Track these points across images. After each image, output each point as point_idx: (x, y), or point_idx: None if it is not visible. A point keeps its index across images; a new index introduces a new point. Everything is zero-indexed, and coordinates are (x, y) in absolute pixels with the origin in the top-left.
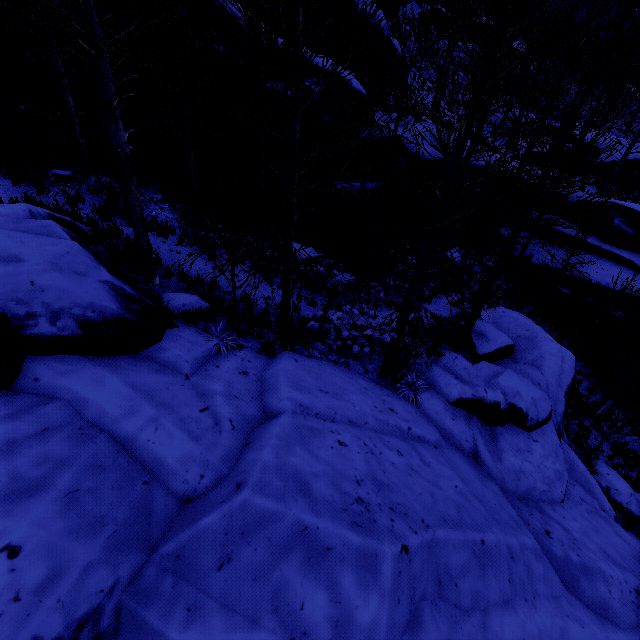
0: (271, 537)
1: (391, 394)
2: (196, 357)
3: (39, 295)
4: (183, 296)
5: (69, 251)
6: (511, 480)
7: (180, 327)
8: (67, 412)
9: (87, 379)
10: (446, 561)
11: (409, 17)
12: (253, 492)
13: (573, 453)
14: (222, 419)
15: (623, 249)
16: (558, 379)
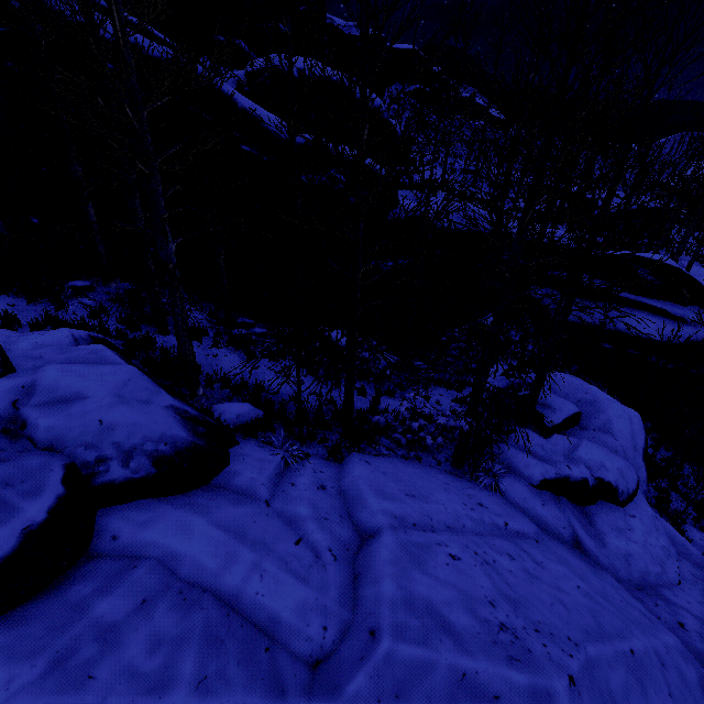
0: (429, 695)
1: (472, 485)
2: (269, 477)
3: (108, 435)
4: (235, 406)
5: (130, 378)
6: (622, 567)
7: (241, 443)
8: (160, 573)
9: (172, 527)
10: (607, 685)
11: (395, 97)
12: (393, 639)
13: (666, 522)
14: (321, 550)
15: (652, 298)
16: (632, 442)
